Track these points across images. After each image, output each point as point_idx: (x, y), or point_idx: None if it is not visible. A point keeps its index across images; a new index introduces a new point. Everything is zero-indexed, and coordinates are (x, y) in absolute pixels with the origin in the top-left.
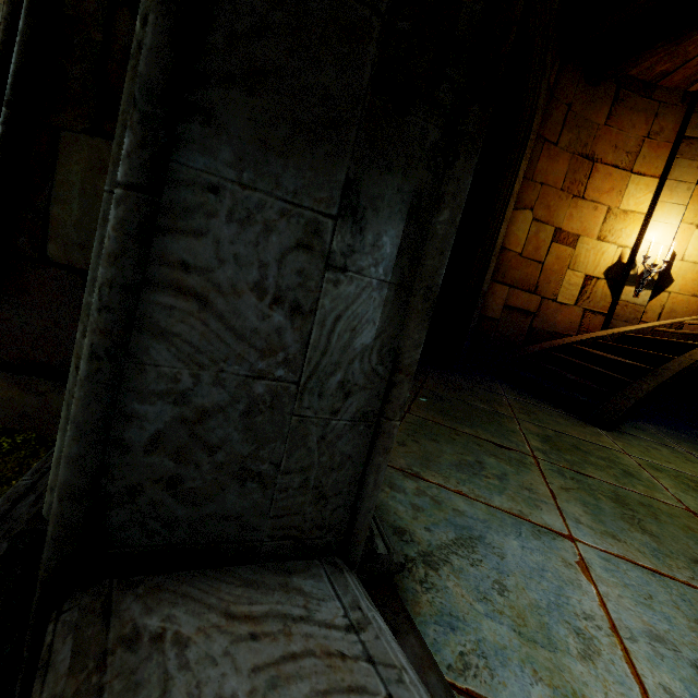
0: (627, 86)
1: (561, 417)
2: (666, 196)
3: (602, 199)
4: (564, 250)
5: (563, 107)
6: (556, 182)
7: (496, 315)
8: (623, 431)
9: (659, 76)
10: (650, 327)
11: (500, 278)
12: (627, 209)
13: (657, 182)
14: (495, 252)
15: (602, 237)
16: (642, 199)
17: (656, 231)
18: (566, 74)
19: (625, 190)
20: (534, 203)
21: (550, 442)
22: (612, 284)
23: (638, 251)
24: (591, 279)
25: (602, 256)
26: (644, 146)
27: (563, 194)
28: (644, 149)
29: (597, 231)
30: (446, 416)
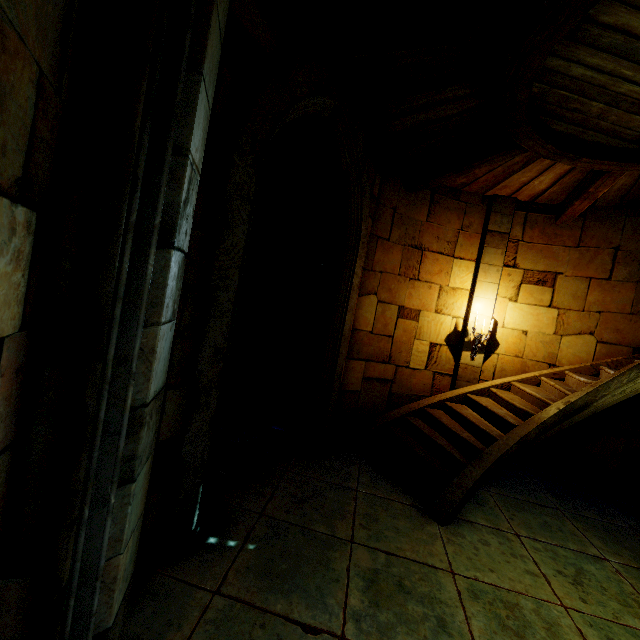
0: (439, 191)
1: (404, 515)
2: (482, 277)
3: (434, 279)
4: (409, 323)
5: (389, 210)
6: (394, 269)
7: (357, 388)
8: (462, 517)
9: (461, 185)
10: (486, 388)
11: (355, 355)
12: (455, 287)
13: (474, 265)
14: (345, 338)
15: (439, 310)
16: (465, 278)
17: (479, 305)
18: (388, 186)
19: (451, 271)
20: (377, 288)
21: (373, 586)
22: (453, 349)
23: (468, 321)
24: (435, 346)
25: (441, 326)
26: (460, 237)
27: (401, 278)
28: (460, 239)
29: (434, 306)
30: (266, 578)
